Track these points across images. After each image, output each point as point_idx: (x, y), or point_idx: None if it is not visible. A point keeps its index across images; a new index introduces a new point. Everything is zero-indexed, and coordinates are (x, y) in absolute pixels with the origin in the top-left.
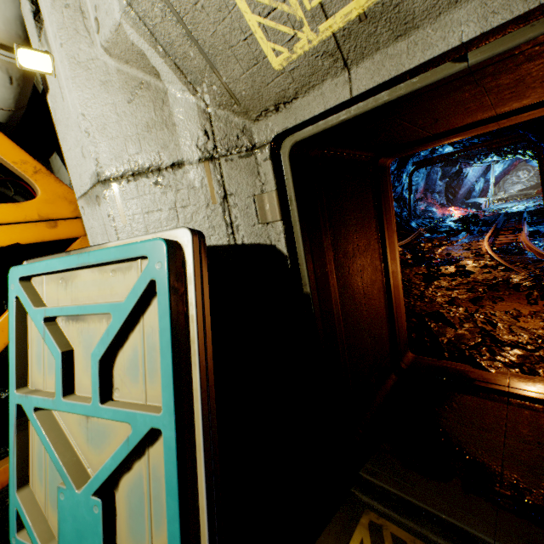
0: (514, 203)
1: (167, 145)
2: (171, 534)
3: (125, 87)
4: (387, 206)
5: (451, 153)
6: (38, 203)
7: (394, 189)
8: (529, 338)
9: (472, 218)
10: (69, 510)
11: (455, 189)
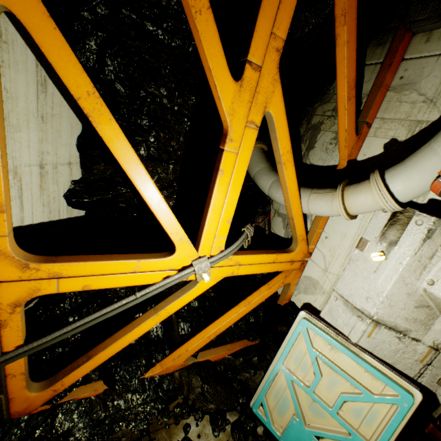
0: None
1: (417, 331)
2: None
3: (418, 301)
4: None
5: None
6: (294, 253)
7: None
8: None
9: None
10: (296, 428)
11: None
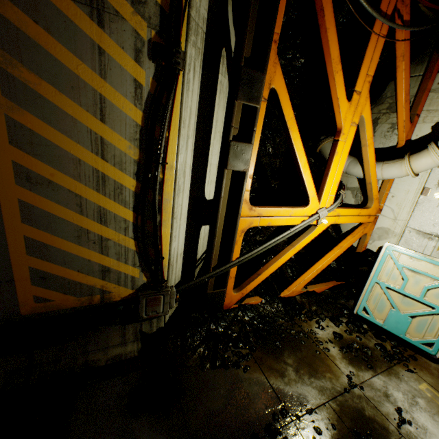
0: None
1: None
2: None
3: None
4: None
5: None
6: (370, 209)
7: None
8: None
9: None
10: (394, 315)
11: None
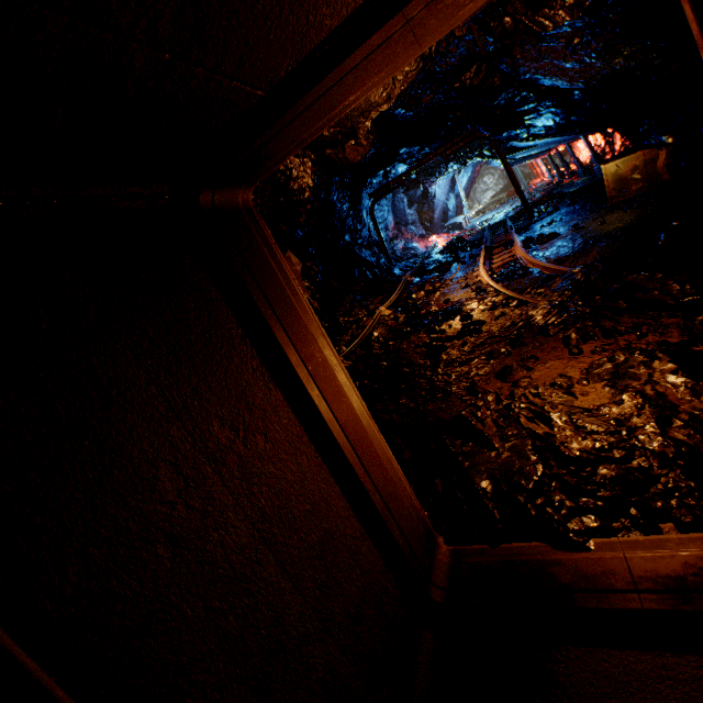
0: (493, 212)
1: None
2: None
3: None
4: (274, 294)
5: (407, 172)
6: None
7: (360, 235)
8: (608, 433)
9: (457, 242)
10: None
11: (428, 214)
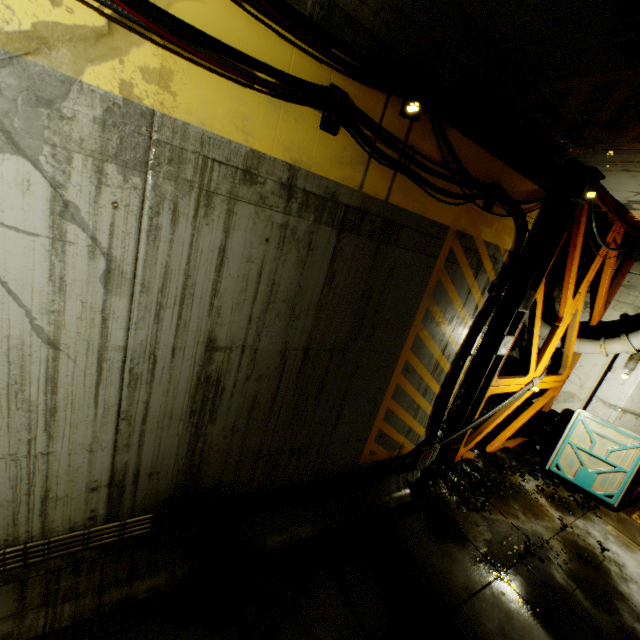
0: None
1: None
2: (619, 488)
3: None
4: None
5: None
6: (562, 376)
7: None
8: None
9: None
10: (582, 472)
11: None
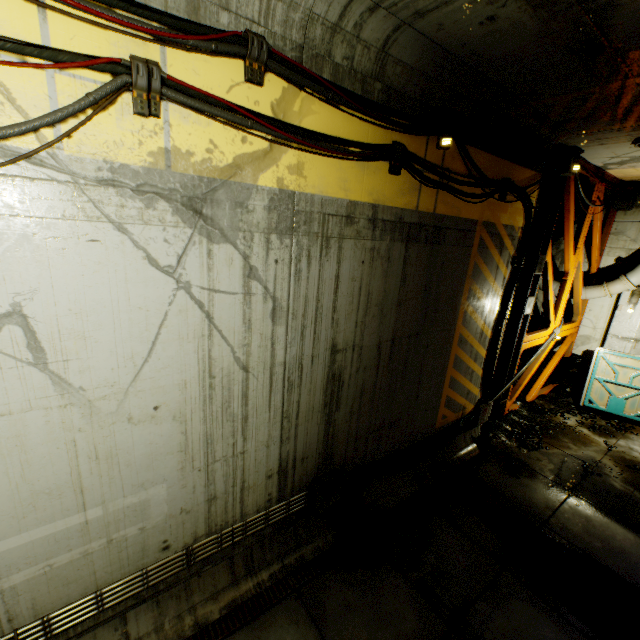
0: None
1: None
2: None
3: None
4: None
5: None
6: (576, 322)
7: None
8: None
9: None
10: (612, 400)
11: None
